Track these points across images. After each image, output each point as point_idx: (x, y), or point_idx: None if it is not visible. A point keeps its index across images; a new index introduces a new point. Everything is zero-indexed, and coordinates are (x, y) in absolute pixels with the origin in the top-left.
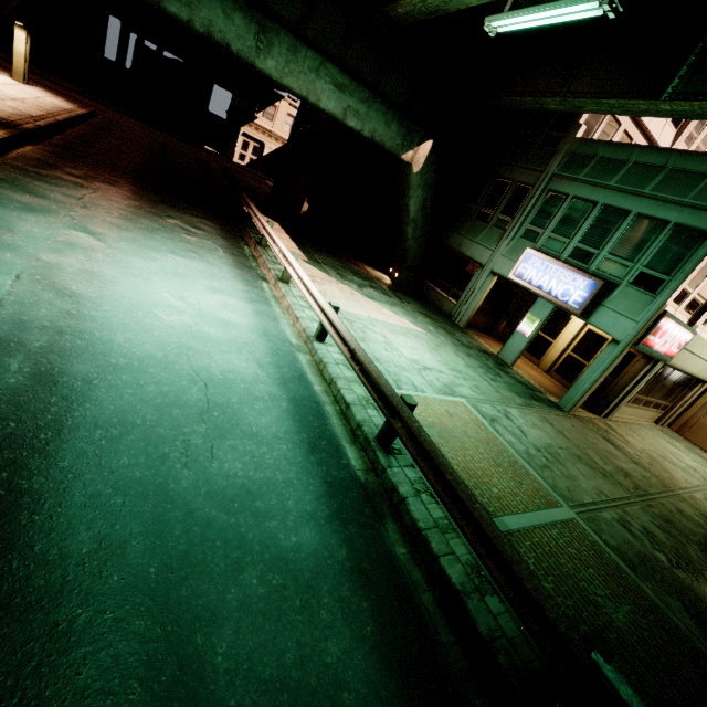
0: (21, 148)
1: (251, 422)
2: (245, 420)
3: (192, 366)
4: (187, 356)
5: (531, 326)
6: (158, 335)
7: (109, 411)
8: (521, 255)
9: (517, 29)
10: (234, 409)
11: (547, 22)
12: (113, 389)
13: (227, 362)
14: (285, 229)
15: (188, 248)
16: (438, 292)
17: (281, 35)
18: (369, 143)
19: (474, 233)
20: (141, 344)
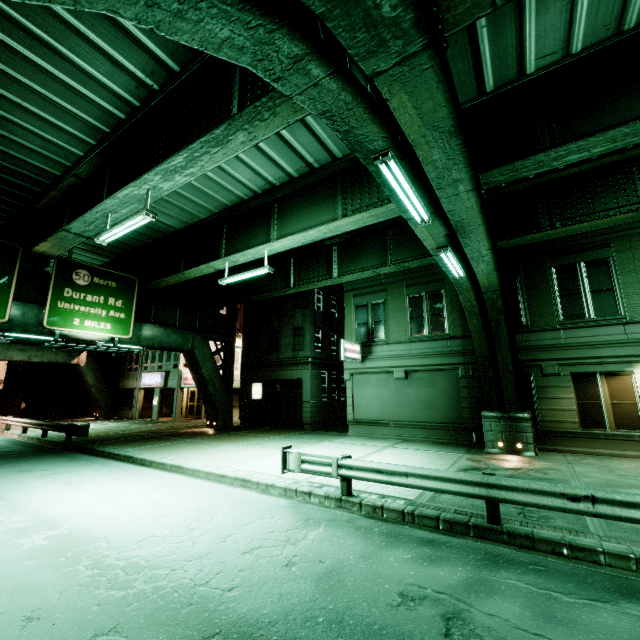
0: None
1: None
2: None
3: None
4: None
5: (156, 400)
6: None
7: None
8: (142, 377)
9: None
10: None
11: None
12: None
13: None
14: None
15: None
16: (125, 411)
17: None
18: (52, 363)
19: (128, 378)
20: None
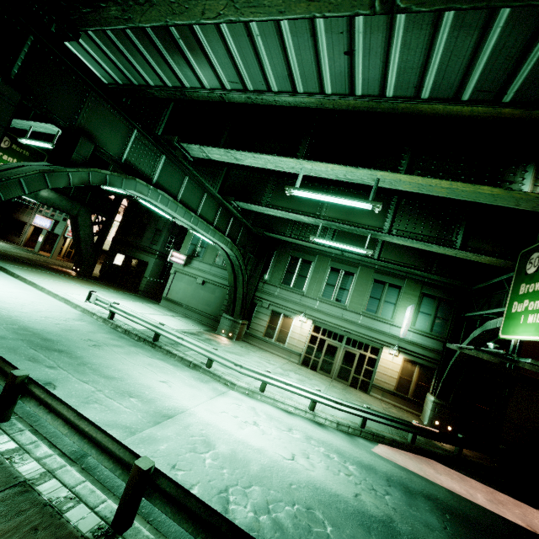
0: None
1: None
2: None
3: None
4: None
5: (42, 238)
6: None
7: None
8: (35, 217)
9: None
10: None
11: None
12: None
13: None
14: None
15: None
16: (13, 236)
17: None
18: None
19: (24, 213)
20: None
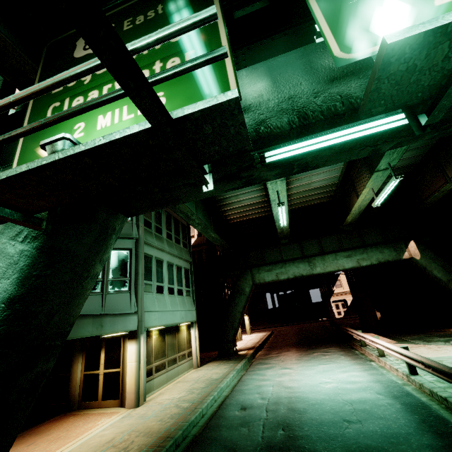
0: (258, 353)
1: (379, 414)
2: (376, 413)
3: (342, 399)
4: (339, 396)
5: None
6: (324, 392)
7: (315, 415)
8: None
9: (403, 182)
10: (368, 410)
11: (388, 192)
12: (313, 409)
13: (359, 395)
14: (376, 333)
15: (326, 360)
16: None
17: (316, 259)
18: (381, 264)
19: None
20: (318, 395)
